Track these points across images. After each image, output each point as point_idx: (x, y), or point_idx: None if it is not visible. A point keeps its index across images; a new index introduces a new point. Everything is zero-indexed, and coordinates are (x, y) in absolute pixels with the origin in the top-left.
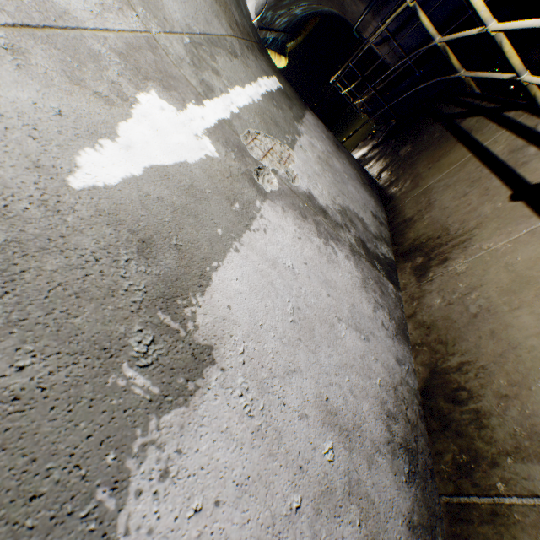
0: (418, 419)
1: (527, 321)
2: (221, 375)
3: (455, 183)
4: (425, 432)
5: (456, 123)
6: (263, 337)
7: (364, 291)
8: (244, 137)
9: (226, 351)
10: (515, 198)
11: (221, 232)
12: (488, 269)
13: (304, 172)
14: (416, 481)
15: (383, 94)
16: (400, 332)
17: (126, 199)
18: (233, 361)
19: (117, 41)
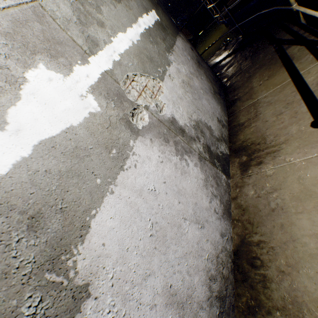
0: (229, 273)
1: (305, 224)
2: (95, 303)
3: (275, 102)
4: (233, 280)
5: (284, 49)
6: (128, 257)
7: (205, 188)
8: (123, 83)
9: (99, 282)
10: (314, 125)
11: (100, 181)
12: (286, 178)
13: (170, 99)
14: (223, 317)
15: (236, 10)
16: (226, 211)
17: (16, 183)
18: (104, 288)
19: (2, 21)
